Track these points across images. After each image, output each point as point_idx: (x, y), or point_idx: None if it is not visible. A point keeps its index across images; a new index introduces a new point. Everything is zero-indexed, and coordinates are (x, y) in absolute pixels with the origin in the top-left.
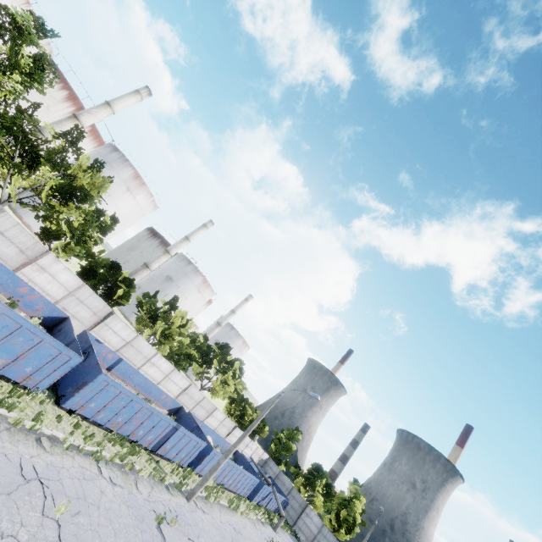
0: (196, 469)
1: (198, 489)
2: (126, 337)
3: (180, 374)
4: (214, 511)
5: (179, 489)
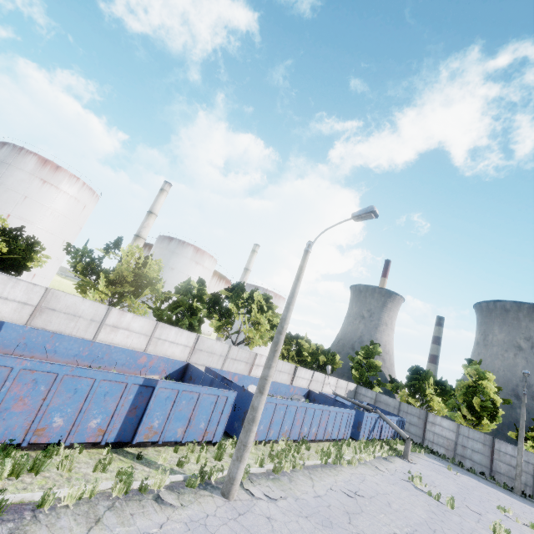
0: None
1: (236, 468)
2: (26, 298)
3: (173, 328)
4: (298, 484)
5: (202, 486)
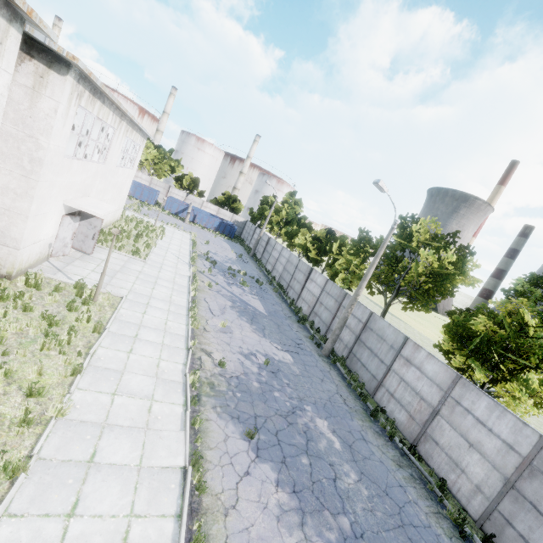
0: None
1: None
2: None
3: None
4: None
5: None
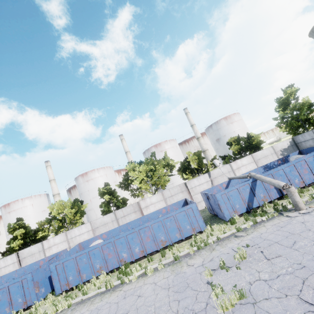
0: (56, 291)
1: None
2: (13, 261)
3: (75, 229)
4: None
5: None
